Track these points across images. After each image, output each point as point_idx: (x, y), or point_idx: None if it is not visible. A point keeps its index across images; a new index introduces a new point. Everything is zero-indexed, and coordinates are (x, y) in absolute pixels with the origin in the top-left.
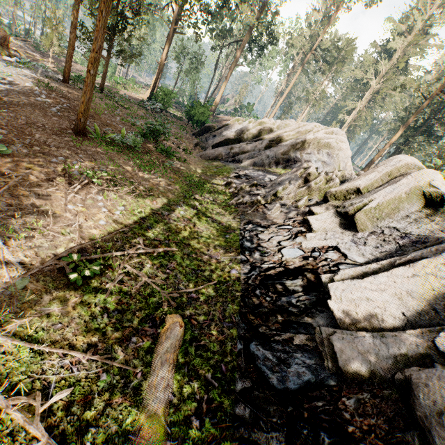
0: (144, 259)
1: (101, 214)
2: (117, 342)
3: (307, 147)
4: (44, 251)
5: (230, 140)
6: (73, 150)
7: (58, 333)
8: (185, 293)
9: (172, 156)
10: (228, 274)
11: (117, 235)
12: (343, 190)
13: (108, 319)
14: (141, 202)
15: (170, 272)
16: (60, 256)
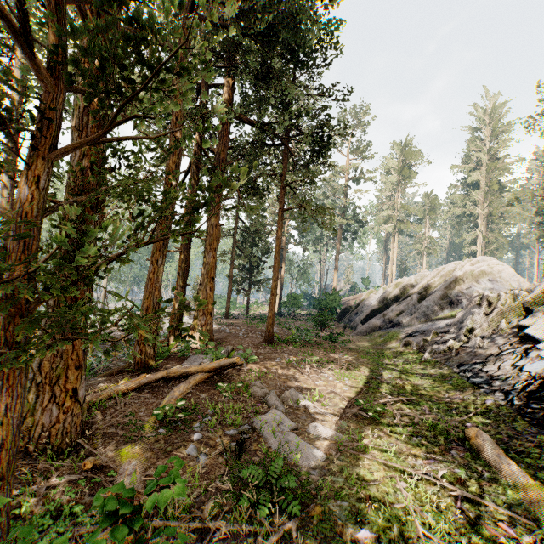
0: (399, 406)
1: (339, 383)
2: (442, 454)
3: (462, 283)
4: (333, 407)
5: (376, 310)
6: (278, 353)
7: (396, 448)
8: (460, 424)
9: (337, 339)
10: (485, 405)
11: (363, 395)
12: (537, 294)
13: (419, 441)
14: (353, 373)
15: (430, 413)
16: (348, 406)
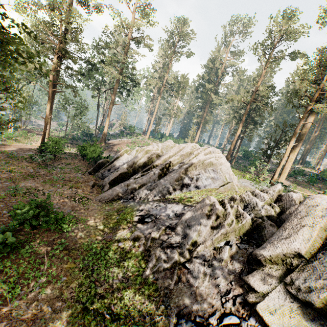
0: None
1: None
2: None
3: (195, 169)
4: None
5: (124, 173)
6: None
7: None
8: None
9: (65, 224)
10: None
11: None
12: (278, 253)
13: None
14: None
15: None
16: None
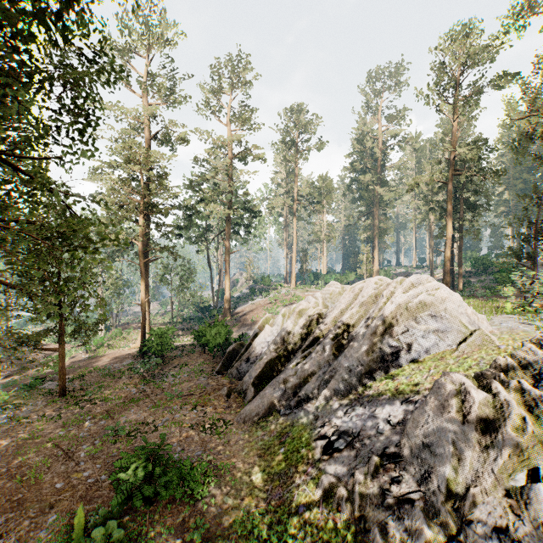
0: None
1: None
2: None
3: (396, 323)
4: None
5: (273, 361)
6: None
7: None
8: None
9: (196, 482)
10: None
11: None
12: None
13: None
14: None
15: None
16: None
